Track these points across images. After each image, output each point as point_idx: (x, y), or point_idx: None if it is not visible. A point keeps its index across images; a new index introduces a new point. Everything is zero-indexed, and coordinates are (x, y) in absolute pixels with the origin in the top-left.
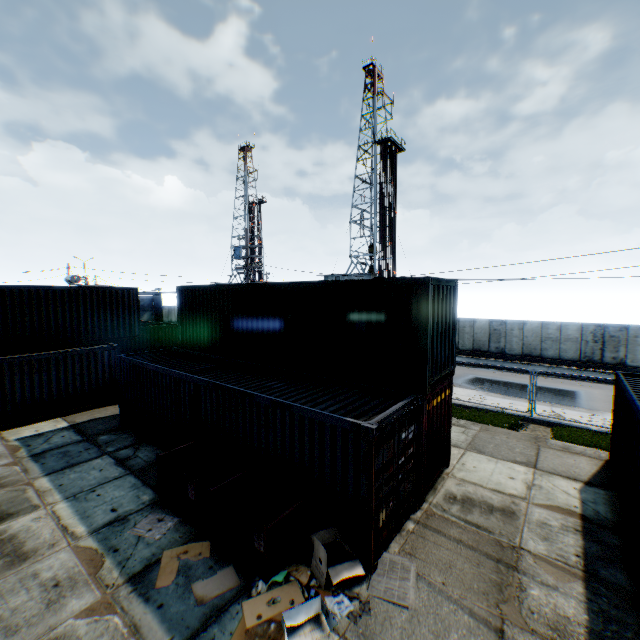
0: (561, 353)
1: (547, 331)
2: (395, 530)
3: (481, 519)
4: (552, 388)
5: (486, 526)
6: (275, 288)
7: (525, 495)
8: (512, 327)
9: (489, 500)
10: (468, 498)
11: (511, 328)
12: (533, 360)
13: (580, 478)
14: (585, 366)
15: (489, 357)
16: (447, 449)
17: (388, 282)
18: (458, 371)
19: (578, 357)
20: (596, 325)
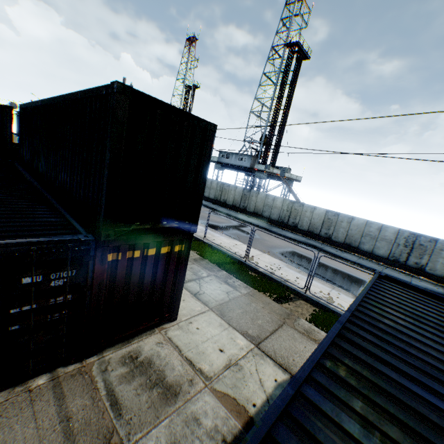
0: (375, 249)
1: (369, 229)
2: (3, 385)
3: (130, 394)
4: (349, 274)
5: (124, 405)
6: (49, 104)
7: (214, 375)
8: (343, 219)
9: (168, 371)
10: (148, 362)
11: (341, 220)
12: (351, 250)
13: (293, 369)
14: (390, 264)
15: (318, 239)
16: (172, 305)
17: (96, 92)
18: (284, 243)
19: (387, 256)
20: (411, 233)
